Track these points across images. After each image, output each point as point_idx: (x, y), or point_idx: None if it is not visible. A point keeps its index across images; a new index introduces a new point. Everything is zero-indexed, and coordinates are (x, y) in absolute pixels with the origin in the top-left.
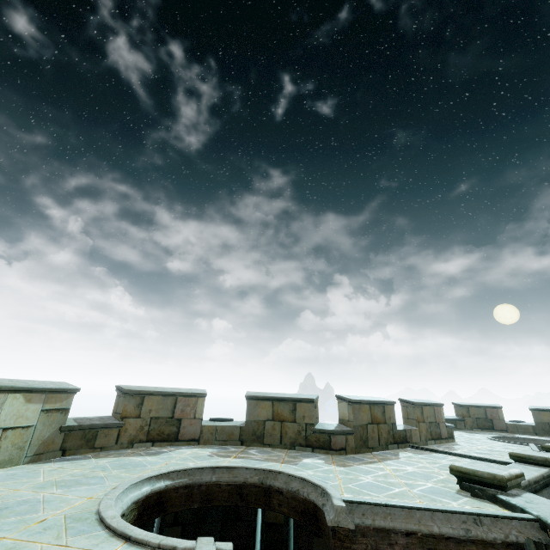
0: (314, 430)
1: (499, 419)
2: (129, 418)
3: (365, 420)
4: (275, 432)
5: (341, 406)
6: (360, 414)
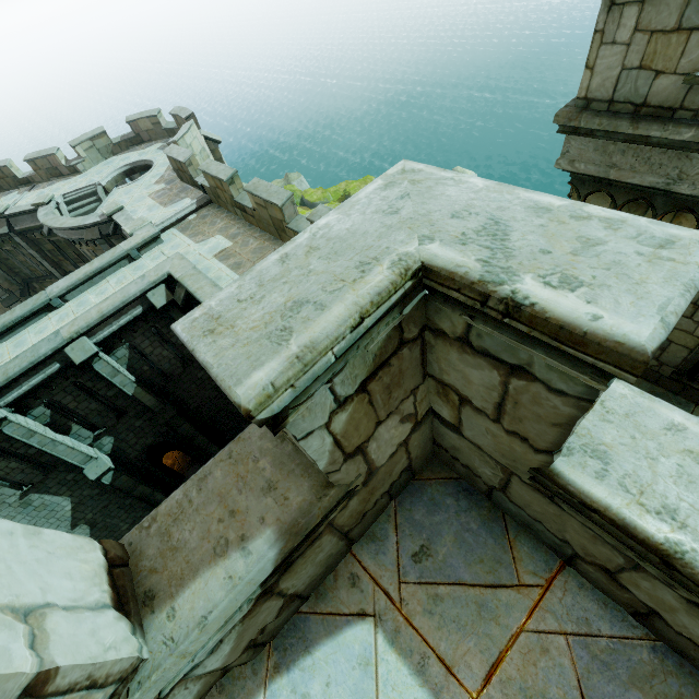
0: None
1: None
2: None
3: None
4: None
5: None
6: None
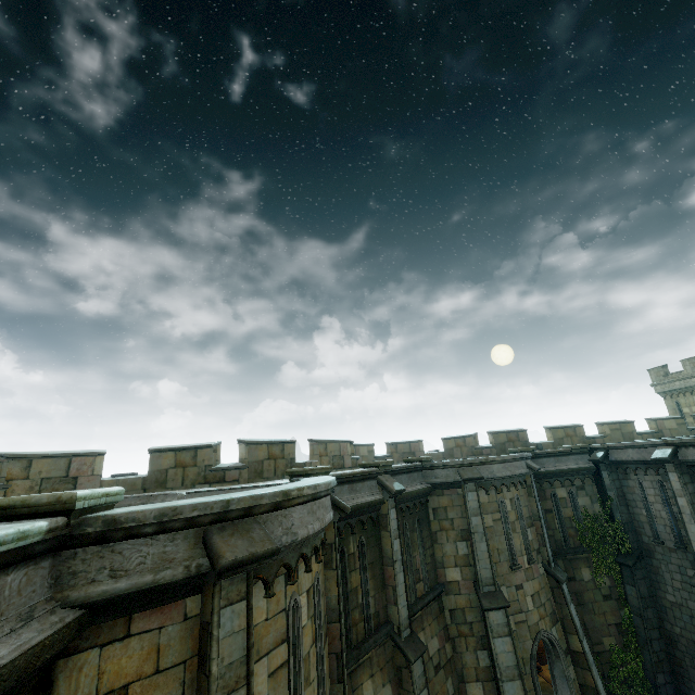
0: (212, 470)
1: (420, 451)
2: (16, 481)
3: (262, 457)
4: (178, 477)
5: (241, 448)
6: (257, 452)
